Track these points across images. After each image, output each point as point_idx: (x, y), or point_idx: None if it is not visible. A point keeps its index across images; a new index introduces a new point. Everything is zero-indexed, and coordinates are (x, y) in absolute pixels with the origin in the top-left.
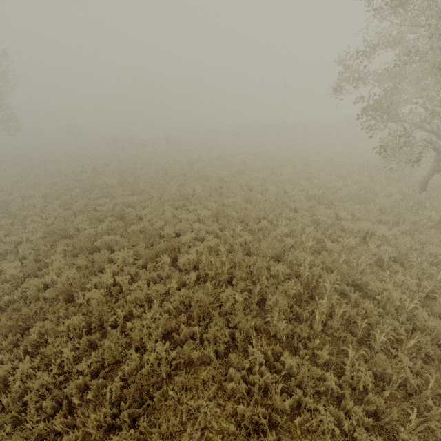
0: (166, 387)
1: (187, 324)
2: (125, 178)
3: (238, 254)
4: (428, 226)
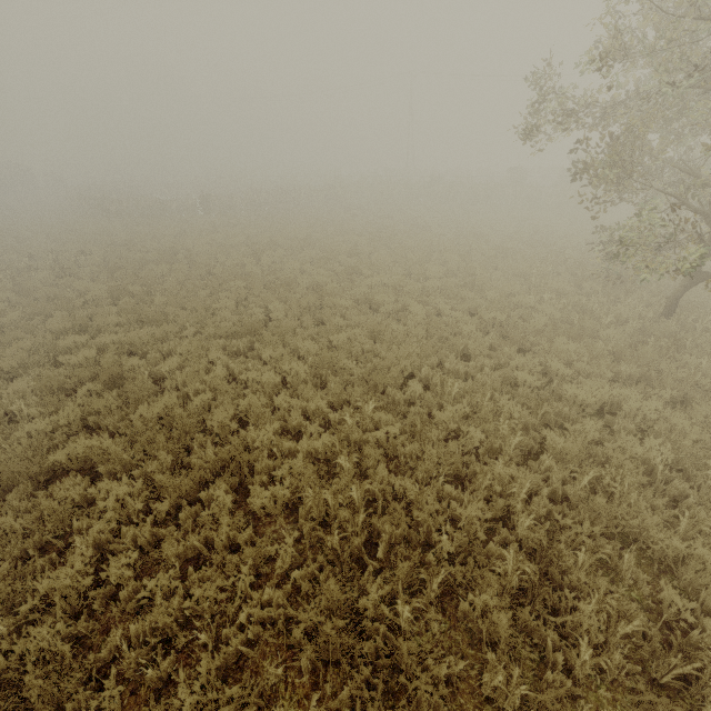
0: None
1: (286, 684)
2: (123, 285)
3: (379, 473)
4: (702, 386)
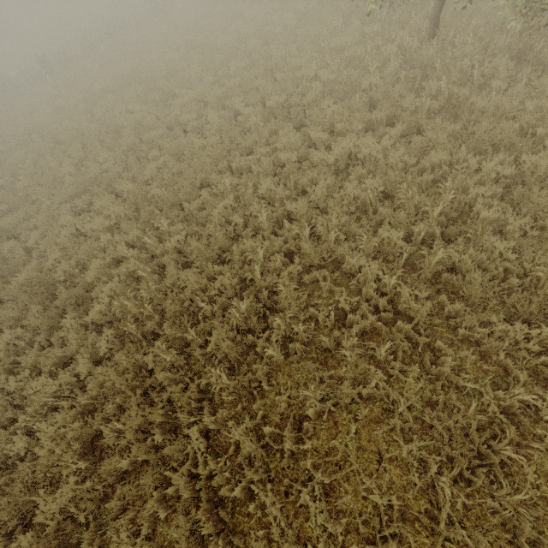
0: (105, 512)
1: (120, 410)
2: None
3: (169, 273)
4: (436, 110)
